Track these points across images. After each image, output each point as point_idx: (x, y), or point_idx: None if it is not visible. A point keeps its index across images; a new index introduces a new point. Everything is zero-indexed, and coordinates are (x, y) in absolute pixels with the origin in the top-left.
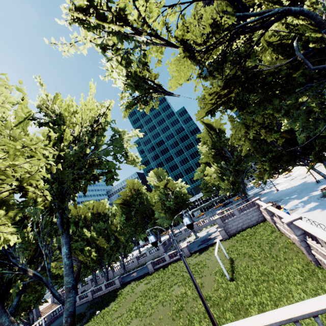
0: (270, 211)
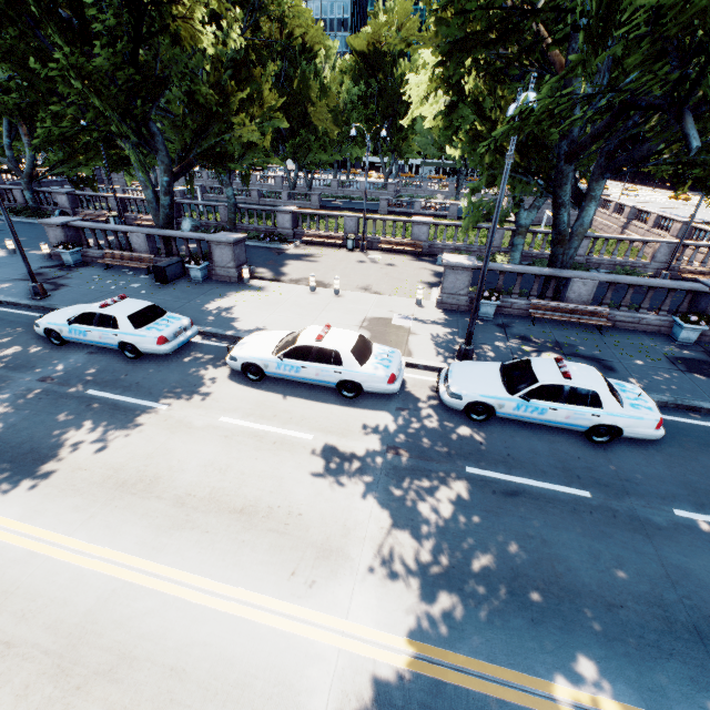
0: (634, 213)
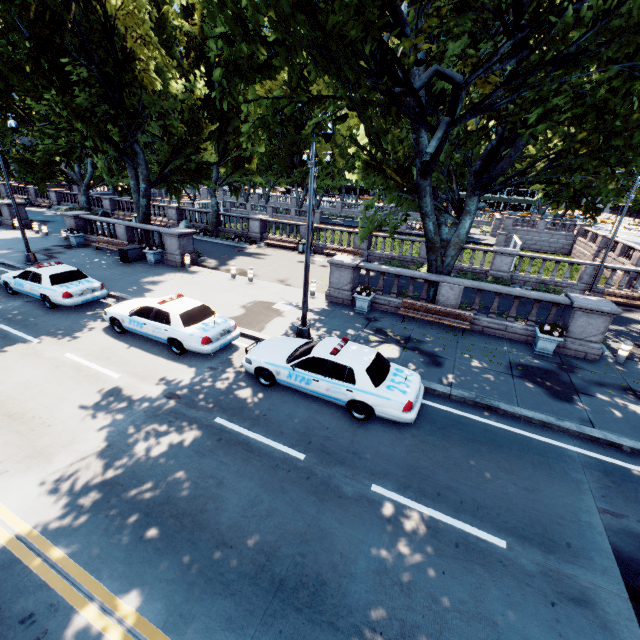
0: (606, 242)
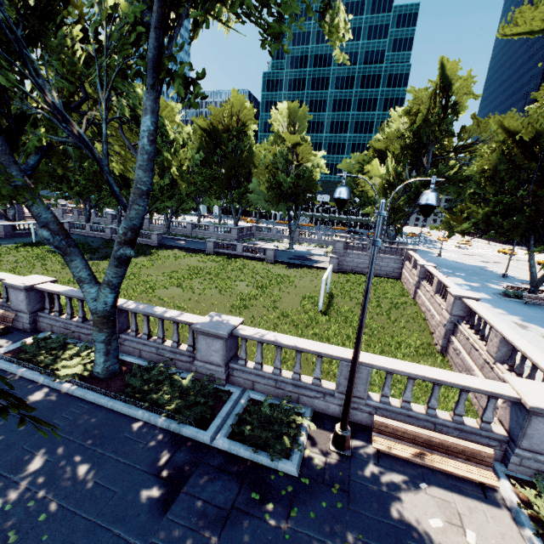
0: (426, 272)
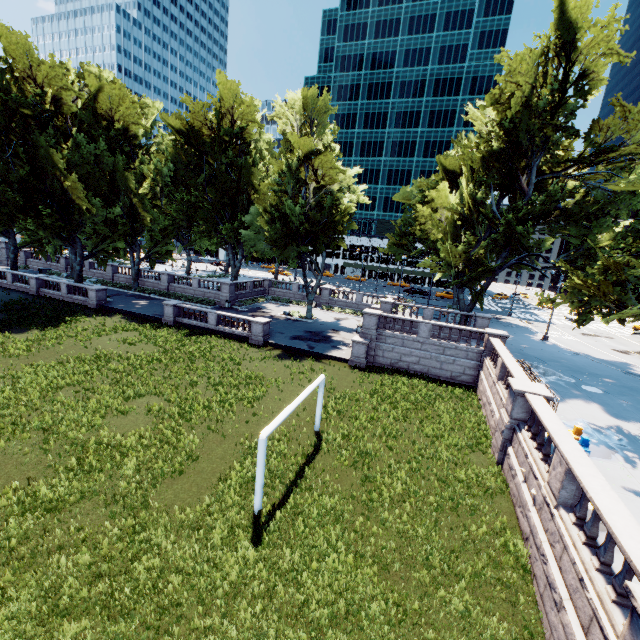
0: (528, 407)
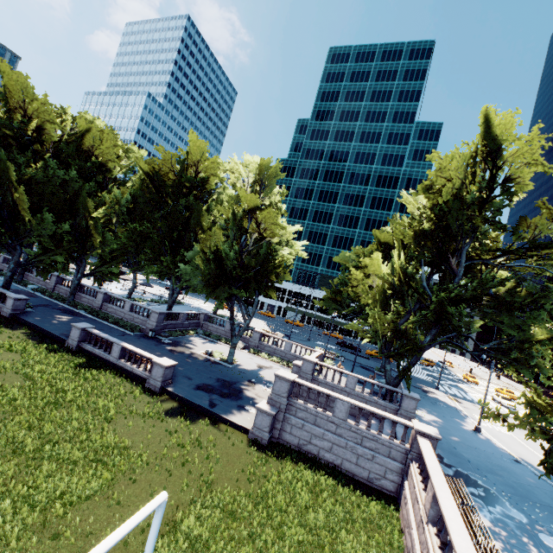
0: None
